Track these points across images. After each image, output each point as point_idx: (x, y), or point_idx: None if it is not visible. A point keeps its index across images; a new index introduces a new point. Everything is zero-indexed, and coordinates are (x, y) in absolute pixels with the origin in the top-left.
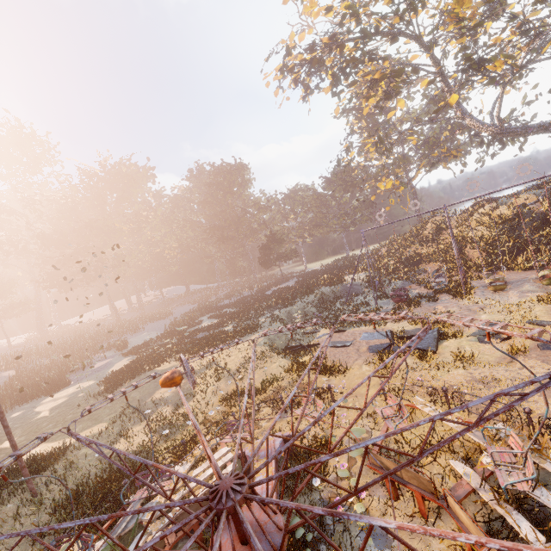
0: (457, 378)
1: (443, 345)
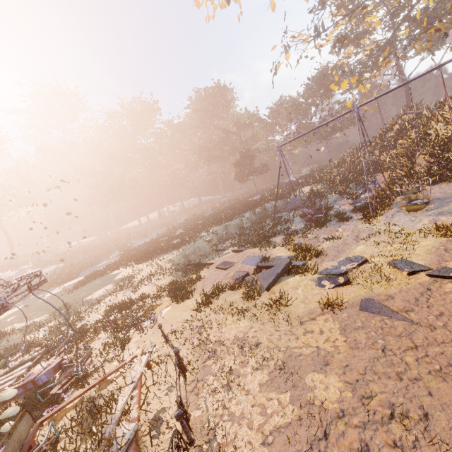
0: (233, 332)
1: (285, 282)
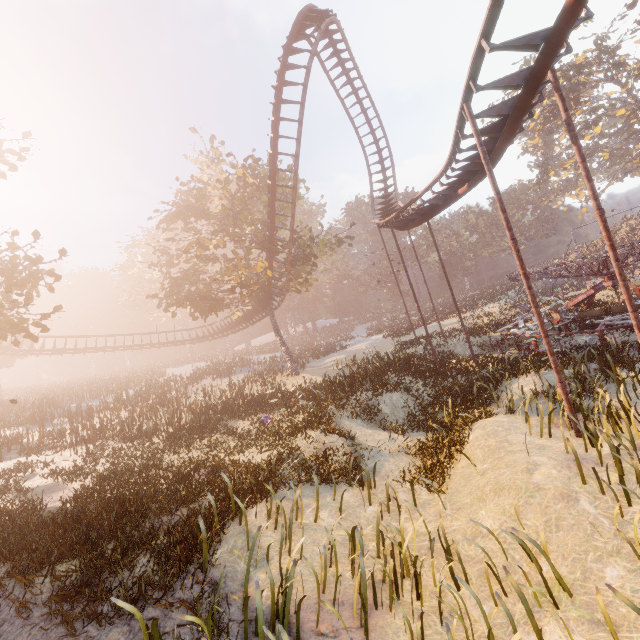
0: None
1: None
